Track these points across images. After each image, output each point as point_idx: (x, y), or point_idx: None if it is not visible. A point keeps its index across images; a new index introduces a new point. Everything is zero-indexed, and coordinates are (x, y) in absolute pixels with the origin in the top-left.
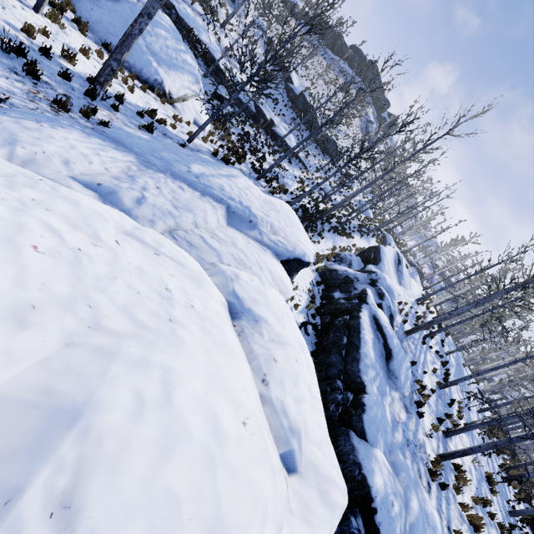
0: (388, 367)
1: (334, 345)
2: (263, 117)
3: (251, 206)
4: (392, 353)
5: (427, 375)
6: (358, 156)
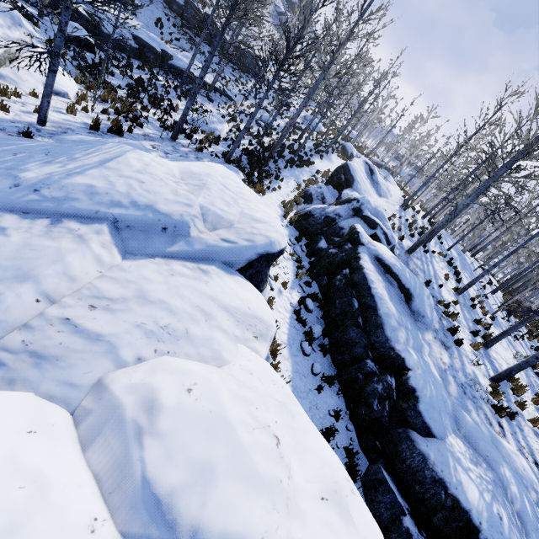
0: (411, 309)
1: (345, 316)
2: (150, 50)
3: (155, 201)
4: (411, 292)
5: (443, 286)
6: (287, 56)
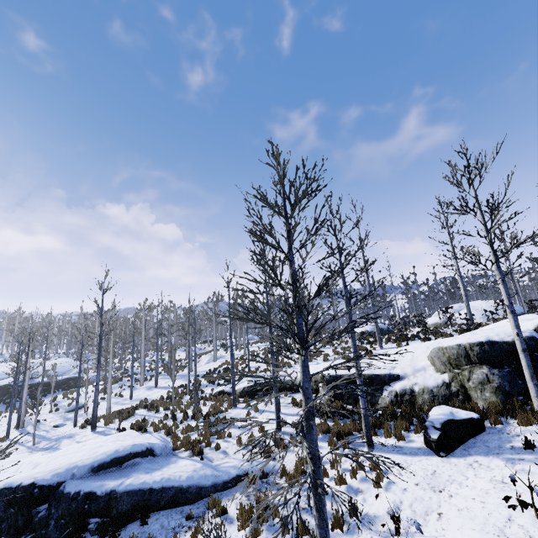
0: None
1: None
2: None
3: None
4: None
5: None
6: None
